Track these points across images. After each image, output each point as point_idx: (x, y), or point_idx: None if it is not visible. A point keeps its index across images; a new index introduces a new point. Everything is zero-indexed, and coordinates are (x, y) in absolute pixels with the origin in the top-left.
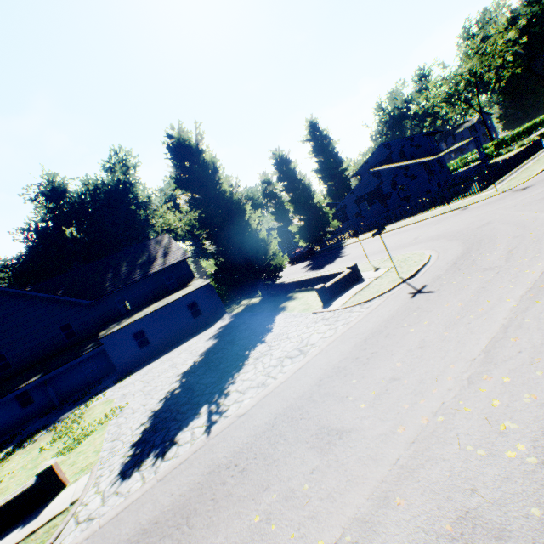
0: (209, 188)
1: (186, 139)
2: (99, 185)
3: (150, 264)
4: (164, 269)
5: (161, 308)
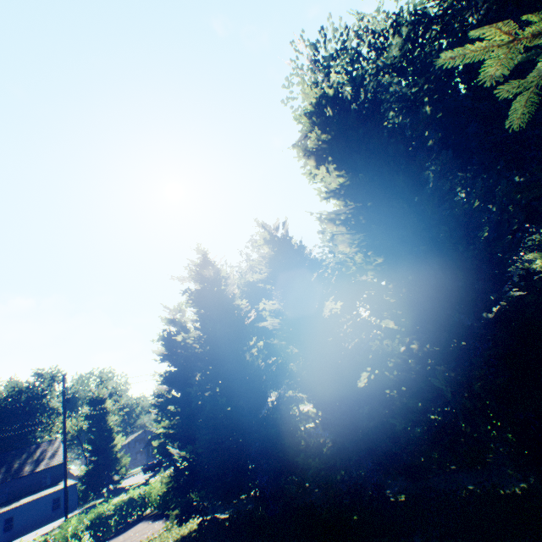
0: (103, 421)
1: (101, 395)
2: (24, 387)
3: (38, 463)
4: (47, 468)
5: (35, 500)
